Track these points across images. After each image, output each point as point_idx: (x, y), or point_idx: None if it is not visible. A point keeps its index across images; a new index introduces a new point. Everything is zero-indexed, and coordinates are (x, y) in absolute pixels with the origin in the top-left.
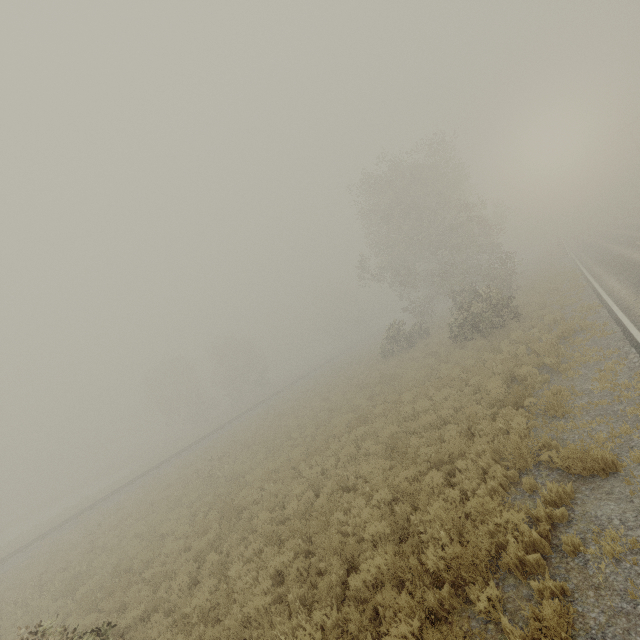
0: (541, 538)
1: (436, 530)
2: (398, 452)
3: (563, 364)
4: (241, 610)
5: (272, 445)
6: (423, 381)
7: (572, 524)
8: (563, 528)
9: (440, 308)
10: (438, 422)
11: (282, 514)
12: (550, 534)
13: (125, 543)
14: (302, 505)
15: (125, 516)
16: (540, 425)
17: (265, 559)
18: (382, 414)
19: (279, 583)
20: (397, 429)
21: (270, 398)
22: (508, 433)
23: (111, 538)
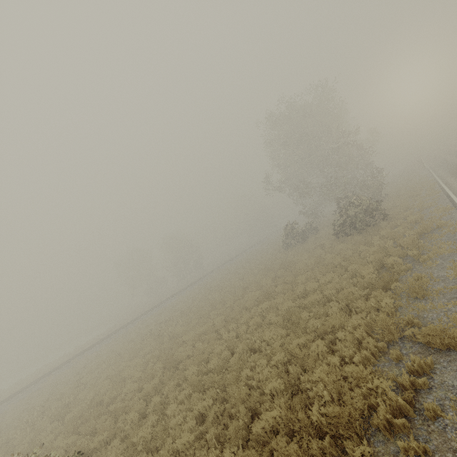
0: (406, 404)
1: (320, 389)
2: (293, 322)
3: (423, 255)
4: (173, 442)
5: (202, 313)
6: (313, 267)
7: (432, 391)
8: (424, 394)
9: (327, 211)
10: (323, 300)
11: (206, 367)
12: (413, 400)
13: (100, 382)
14: (221, 361)
15: (101, 362)
16: (404, 305)
17: (192, 403)
18: (282, 292)
19: (202, 422)
20: (292, 304)
21: (203, 278)
22: (378, 310)
23: (91, 378)
